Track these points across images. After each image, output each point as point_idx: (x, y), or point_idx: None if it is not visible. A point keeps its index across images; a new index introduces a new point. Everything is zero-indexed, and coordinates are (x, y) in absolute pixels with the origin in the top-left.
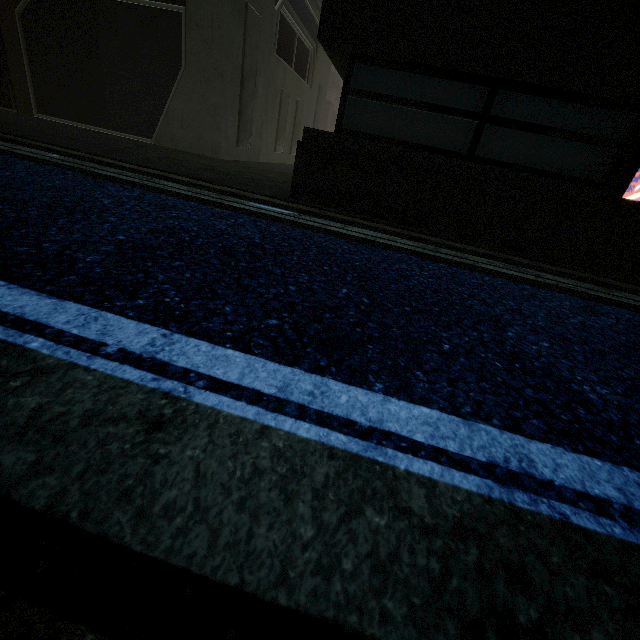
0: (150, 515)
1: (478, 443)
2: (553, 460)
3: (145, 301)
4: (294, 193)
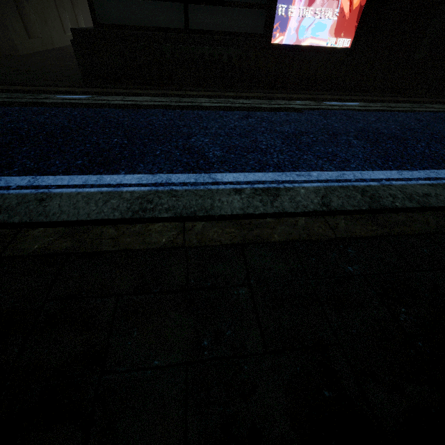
0: (49, 216)
1: (154, 179)
2: (179, 177)
3: (18, 169)
4: (85, 80)
